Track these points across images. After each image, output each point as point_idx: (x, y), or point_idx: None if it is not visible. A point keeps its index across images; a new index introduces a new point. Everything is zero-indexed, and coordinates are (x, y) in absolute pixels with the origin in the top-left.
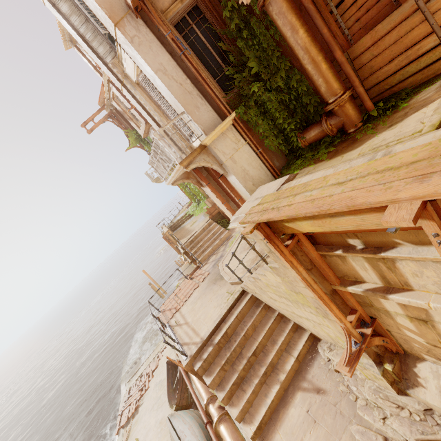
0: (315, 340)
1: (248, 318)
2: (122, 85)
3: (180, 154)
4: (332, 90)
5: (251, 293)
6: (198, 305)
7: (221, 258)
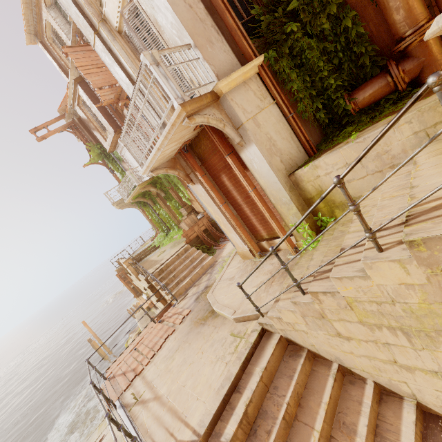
0: (426, 417)
1: (281, 379)
2: (95, 34)
3: (181, 94)
4: (416, 14)
5: (279, 332)
6: (177, 362)
7: (207, 288)
